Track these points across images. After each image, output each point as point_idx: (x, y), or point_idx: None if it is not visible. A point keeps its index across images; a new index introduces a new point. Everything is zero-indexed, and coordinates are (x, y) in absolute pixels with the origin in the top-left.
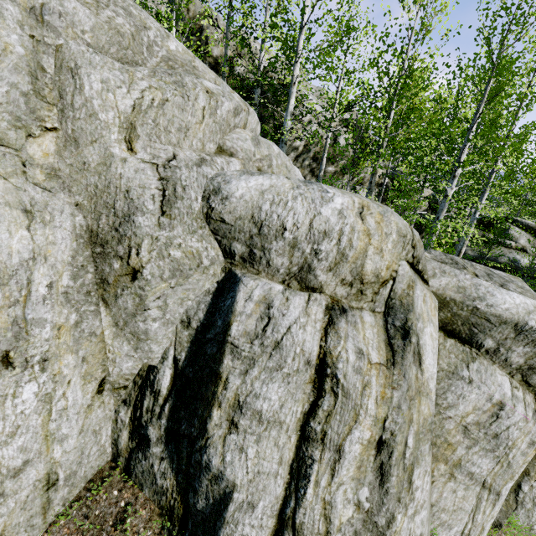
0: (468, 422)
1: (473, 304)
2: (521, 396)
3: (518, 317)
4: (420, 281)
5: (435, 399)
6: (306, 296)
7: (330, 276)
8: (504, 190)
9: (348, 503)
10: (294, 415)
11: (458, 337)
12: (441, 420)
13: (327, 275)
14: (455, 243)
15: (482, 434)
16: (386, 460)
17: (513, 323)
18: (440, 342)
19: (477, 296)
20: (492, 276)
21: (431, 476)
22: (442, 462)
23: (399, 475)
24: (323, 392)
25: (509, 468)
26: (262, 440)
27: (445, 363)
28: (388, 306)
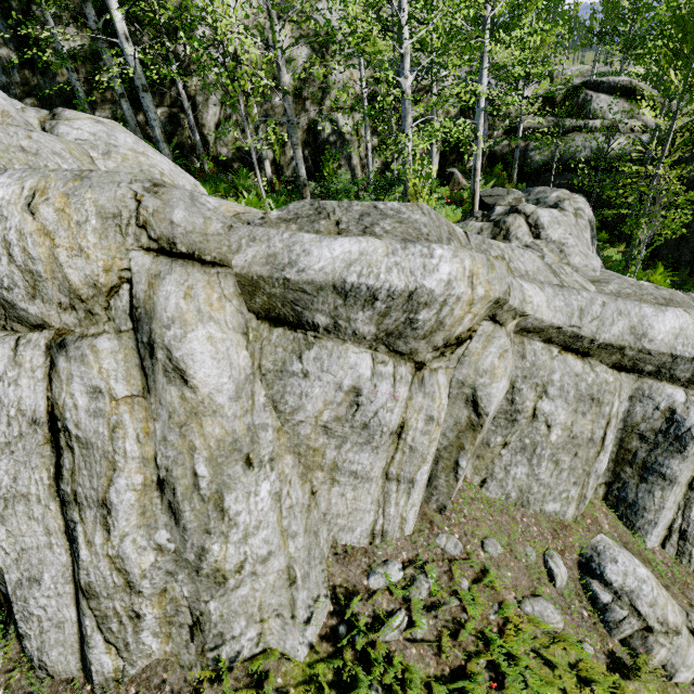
0: (326, 421)
1: (282, 275)
2: (389, 371)
3: (334, 276)
4: (193, 268)
5: (233, 413)
6: (13, 342)
7: (41, 305)
8: (596, 34)
9: (145, 550)
10: (40, 483)
11: (288, 324)
12: (293, 427)
13: (37, 305)
14: (512, 151)
15: (348, 428)
16: (172, 498)
17: (331, 286)
18: (264, 336)
19: (288, 262)
20: (367, 217)
21: (312, 486)
22: (318, 470)
23: (196, 508)
24: (61, 450)
25: (415, 452)
26: (9, 519)
27: (269, 362)
28: (135, 319)
